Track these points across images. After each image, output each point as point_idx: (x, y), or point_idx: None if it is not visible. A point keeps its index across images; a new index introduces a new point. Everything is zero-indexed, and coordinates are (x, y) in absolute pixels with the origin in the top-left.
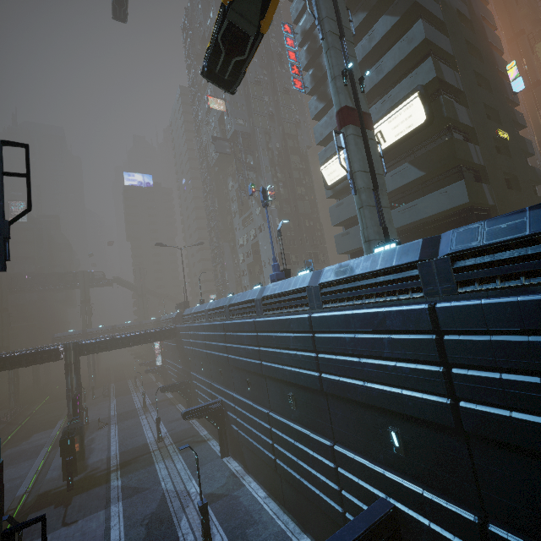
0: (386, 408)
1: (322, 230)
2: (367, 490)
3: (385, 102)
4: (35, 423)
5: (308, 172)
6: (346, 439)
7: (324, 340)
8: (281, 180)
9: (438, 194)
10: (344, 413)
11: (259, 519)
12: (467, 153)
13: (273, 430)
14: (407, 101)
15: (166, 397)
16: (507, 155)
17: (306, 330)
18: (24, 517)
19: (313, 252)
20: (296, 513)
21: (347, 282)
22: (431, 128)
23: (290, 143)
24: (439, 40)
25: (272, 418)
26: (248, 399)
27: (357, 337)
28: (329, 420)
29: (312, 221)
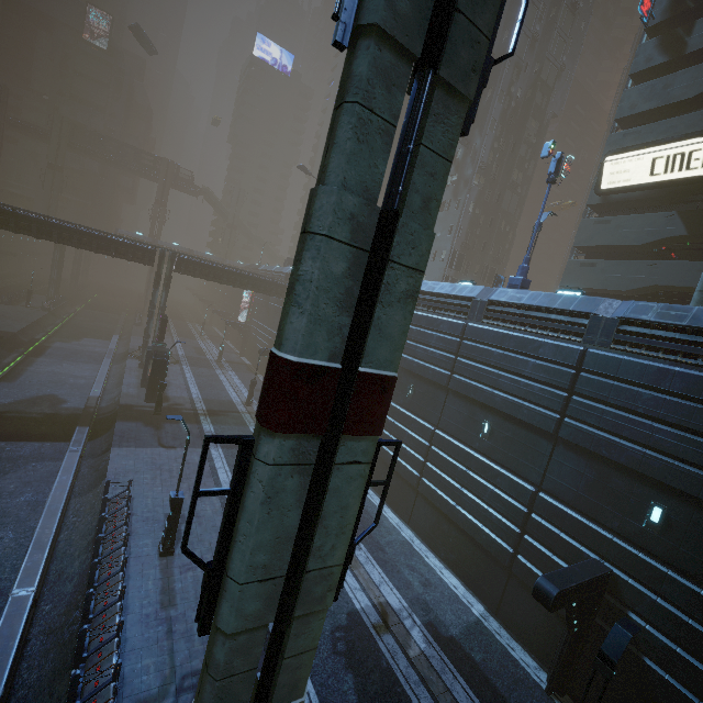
0: (666, 483)
1: (512, 243)
2: (571, 546)
3: None
4: (81, 326)
5: (536, 153)
6: (562, 492)
7: (597, 384)
8: (500, 149)
9: None
10: (577, 467)
11: (381, 523)
12: None
13: (434, 449)
14: None
15: (242, 361)
16: None
17: (568, 363)
18: (106, 421)
19: (491, 267)
20: (425, 533)
21: (675, 331)
22: None
23: (538, 97)
24: None
25: (439, 437)
26: (400, 406)
27: (666, 399)
28: (543, 466)
29: (509, 226)
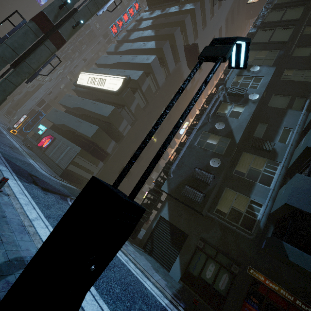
0: None
1: None
2: None
3: (121, 72)
4: None
5: None
6: None
7: None
8: None
9: (89, 125)
10: None
11: None
12: (118, 122)
13: None
14: (120, 77)
15: None
16: (149, 147)
17: None
18: None
19: None
20: None
21: None
22: (118, 98)
23: None
24: (158, 73)
25: None
26: None
27: None
28: None
29: None
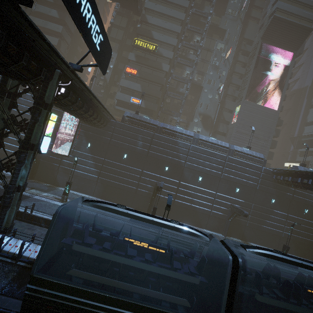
0: None
1: None
2: None
3: None
4: None
5: None
6: None
7: None
8: None
9: None
10: None
11: None
12: None
13: None
14: None
15: None
16: None
17: None
18: None
19: None
20: None
21: None
22: None
23: None
24: (66, 37)
25: None
26: None
27: None
28: None
29: None
